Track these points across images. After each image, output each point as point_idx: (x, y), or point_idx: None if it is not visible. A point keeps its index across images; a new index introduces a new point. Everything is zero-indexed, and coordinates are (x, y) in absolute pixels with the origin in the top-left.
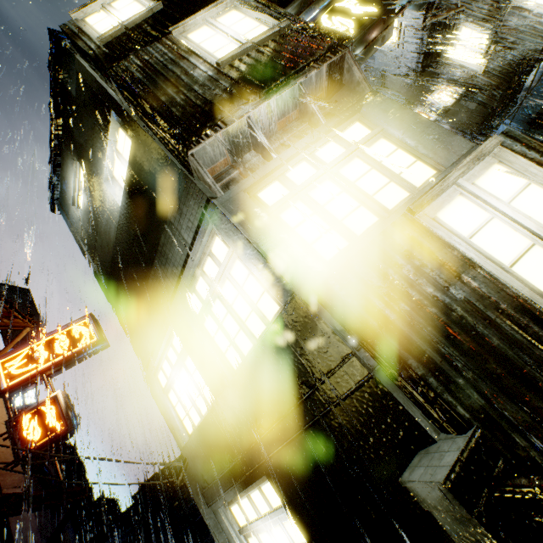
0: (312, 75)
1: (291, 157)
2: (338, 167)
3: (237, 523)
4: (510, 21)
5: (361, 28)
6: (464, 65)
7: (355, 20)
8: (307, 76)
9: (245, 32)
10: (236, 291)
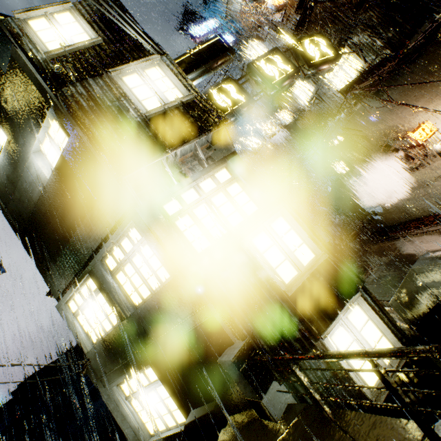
0: (203, 137)
1: (185, 185)
2: (211, 196)
3: (125, 394)
4: (324, 88)
5: (235, 110)
6: (299, 101)
7: (232, 102)
8: (200, 138)
9: (165, 90)
10: (143, 261)
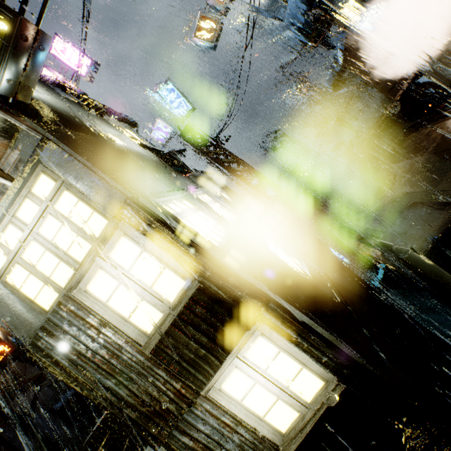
0: None
1: None
2: (38, 227)
3: None
4: None
5: (0, 59)
6: None
7: None
8: None
9: None
10: None
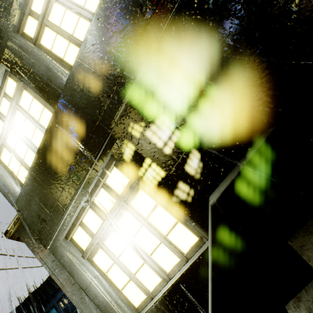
0: None
1: None
2: None
3: (81, 249)
4: None
5: None
6: None
7: None
8: None
9: None
10: None
